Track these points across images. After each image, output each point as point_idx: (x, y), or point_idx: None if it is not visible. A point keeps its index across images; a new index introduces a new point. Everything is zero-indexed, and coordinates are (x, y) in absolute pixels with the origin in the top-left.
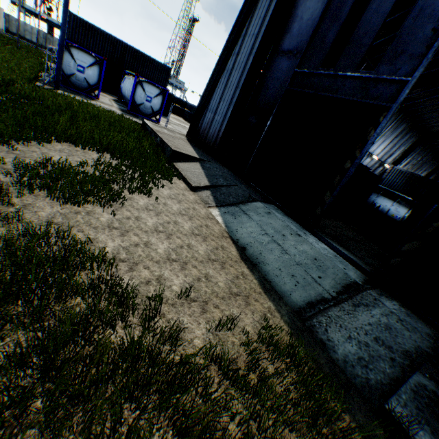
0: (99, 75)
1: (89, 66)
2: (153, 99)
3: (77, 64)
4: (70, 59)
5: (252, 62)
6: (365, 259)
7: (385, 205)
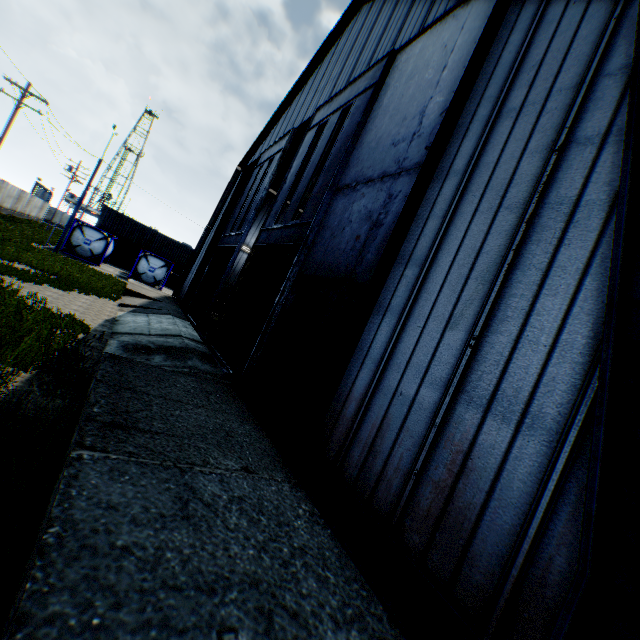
0: (105, 247)
1: (97, 240)
2: (158, 270)
3: (87, 238)
4: (81, 234)
5: (213, 235)
6: None
7: None
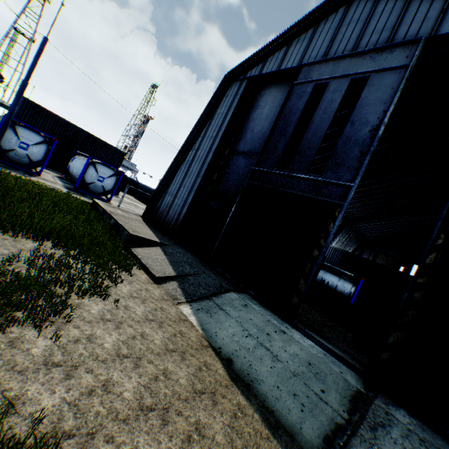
0: (46, 152)
1: (36, 144)
2: (107, 179)
3: (21, 140)
4: (14, 135)
5: (212, 157)
6: (348, 351)
7: (333, 281)
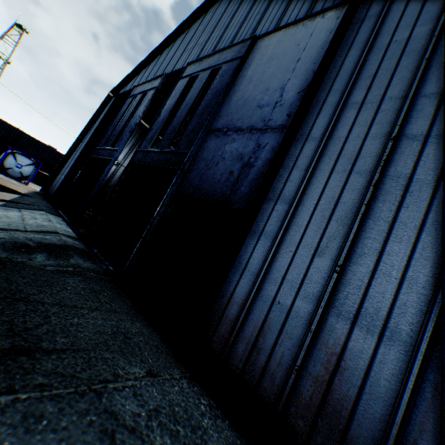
0: None
1: None
2: (25, 167)
3: None
4: None
5: (85, 145)
6: None
7: None
